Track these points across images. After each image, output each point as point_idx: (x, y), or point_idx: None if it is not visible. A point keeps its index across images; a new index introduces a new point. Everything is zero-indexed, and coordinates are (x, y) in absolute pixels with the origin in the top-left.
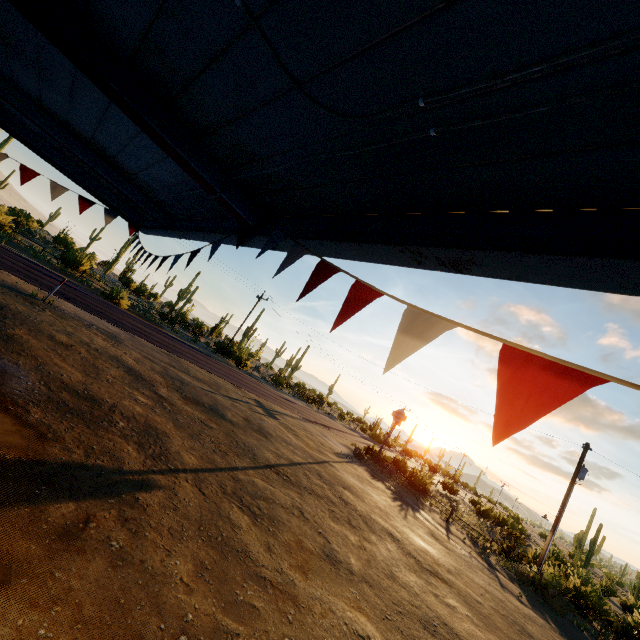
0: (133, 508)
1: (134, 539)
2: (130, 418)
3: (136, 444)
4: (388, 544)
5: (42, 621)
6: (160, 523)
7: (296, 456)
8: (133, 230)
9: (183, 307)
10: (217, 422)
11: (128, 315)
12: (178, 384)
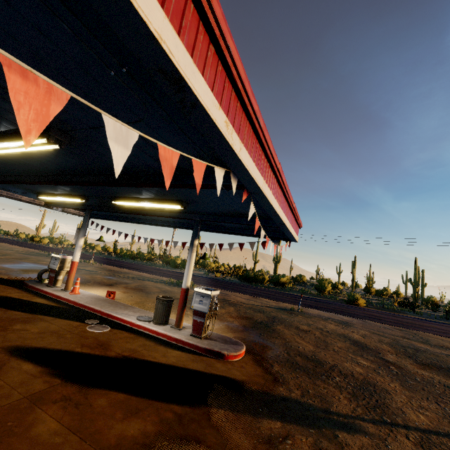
0: (330, 442)
1: None
2: (347, 375)
3: (349, 394)
4: None
5: None
6: None
7: None
8: (289, 243)
9: (422, 292)
10: None
11: (365, 309)
12: (410, 351)
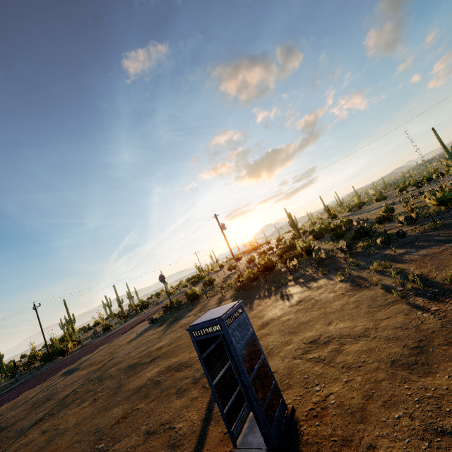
0: None
1: None
2: None
3: None
4: (123, 376)
5: None
6: None
7: (75, 386)
8: None
9: (2, 364)
10: None
11: None
12: None
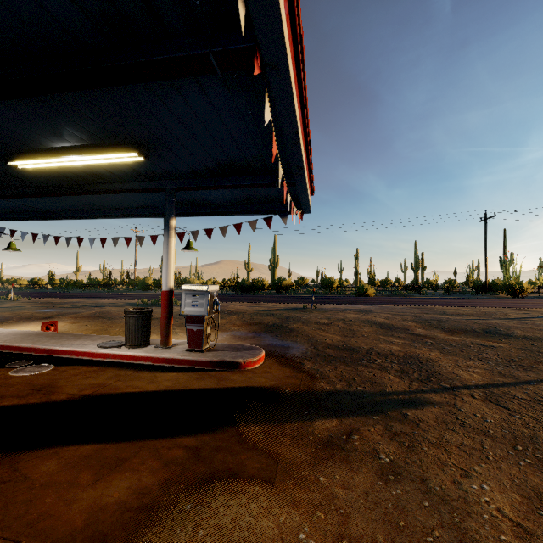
0: (402, 423)
1: (408, 454)
2: (387, 355)
3: (397, 372)
4: None
5: (303, 524)
6: (442, 438)
7: None
8: (301, 215)
9: (422, 276)
10: (501, 341)
11: (376, 298)
12: (435, 323)
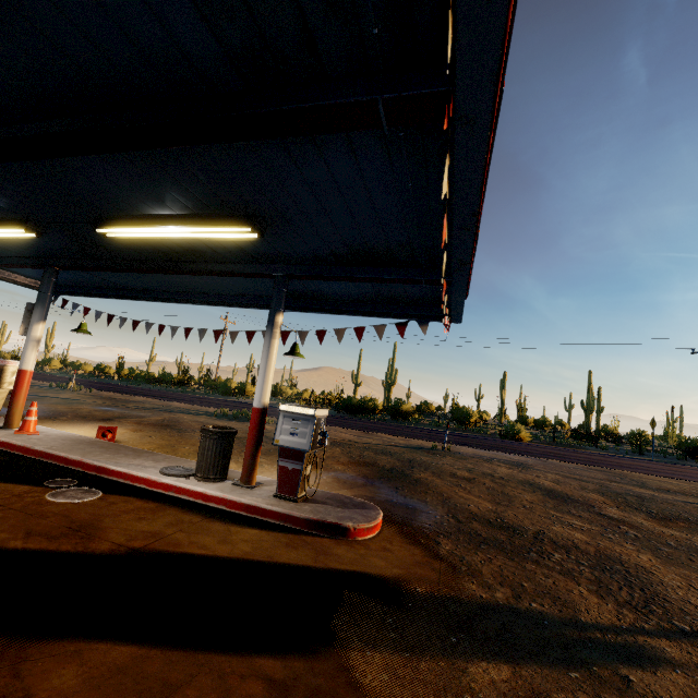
0: None
1: None
2: (568, 547)
3: (591, 583)
4: None
5: None
6: None
7: None
8: (448, 324)
9: (598, 420)
10: None
11: (532, 445)
12: (633, 500)
